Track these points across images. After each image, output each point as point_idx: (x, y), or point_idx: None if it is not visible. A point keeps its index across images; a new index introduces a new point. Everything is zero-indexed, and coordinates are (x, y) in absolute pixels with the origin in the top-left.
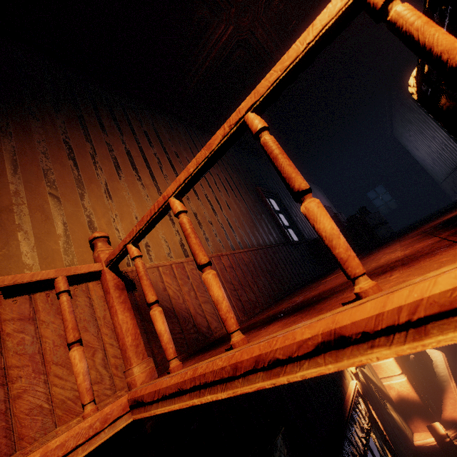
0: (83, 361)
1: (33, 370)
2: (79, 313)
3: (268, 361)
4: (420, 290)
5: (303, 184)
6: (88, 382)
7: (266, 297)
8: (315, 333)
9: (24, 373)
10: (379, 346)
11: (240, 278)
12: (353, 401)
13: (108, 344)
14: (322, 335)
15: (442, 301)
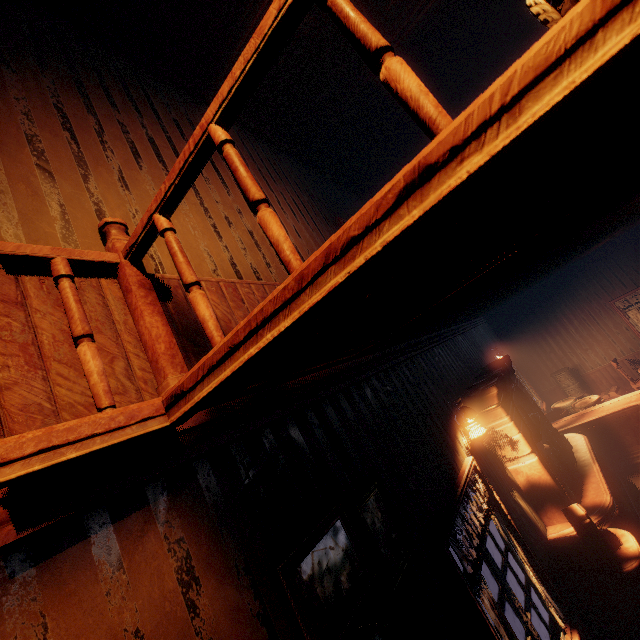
0: (98, 359)
1: (26, 363)
2: (89, 310)
3: (341, 247)
4: (515, 67)
5: (383, 41)
6: (105, 384)
7: None
8: (396, 181)
9: (13, 363)
10: (469, 156)
11: None
12: (469, 477)
13: (133, 354)
14: (404, 178)
15: (537, 63)
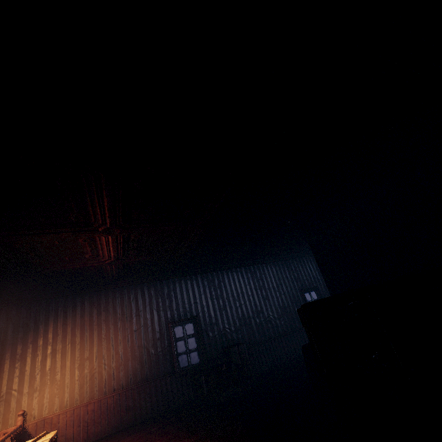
0: None
1: None
2: None
3: None
4: None
5: None
6: None
7: (112, 428)
8: None
9: None
10: None
11: (96, 417)
12: None
13: None
14: None
15: None
